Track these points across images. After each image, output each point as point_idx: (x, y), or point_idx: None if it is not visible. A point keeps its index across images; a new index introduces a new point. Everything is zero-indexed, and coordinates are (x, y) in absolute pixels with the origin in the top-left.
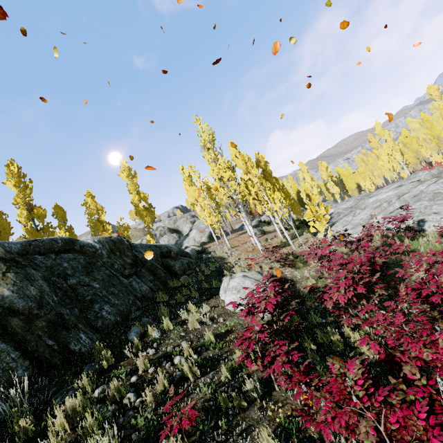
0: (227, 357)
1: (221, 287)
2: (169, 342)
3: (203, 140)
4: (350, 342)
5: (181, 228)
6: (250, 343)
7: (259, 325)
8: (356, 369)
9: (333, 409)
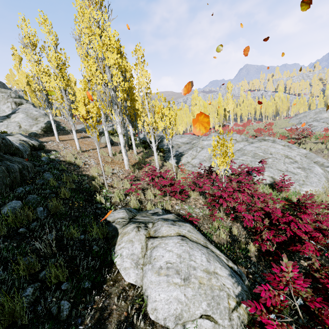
0: None
1: (125, 251)
2: None
3: None
4: None
5: None
6: None
7: None
8: None
9: None
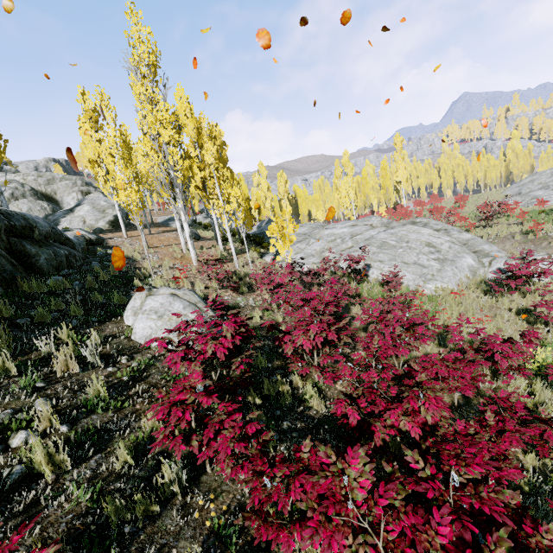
0: (129, 425)
1: (130, 306)
2: (2, 403)
3: (137, 56)
4: (298, 394)
5: (59, 195)
6: (184, 412)
7: (201, 380)
8: (361, 465)
9: (322, 525)
